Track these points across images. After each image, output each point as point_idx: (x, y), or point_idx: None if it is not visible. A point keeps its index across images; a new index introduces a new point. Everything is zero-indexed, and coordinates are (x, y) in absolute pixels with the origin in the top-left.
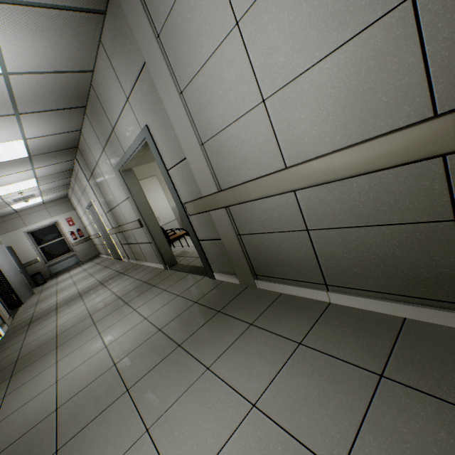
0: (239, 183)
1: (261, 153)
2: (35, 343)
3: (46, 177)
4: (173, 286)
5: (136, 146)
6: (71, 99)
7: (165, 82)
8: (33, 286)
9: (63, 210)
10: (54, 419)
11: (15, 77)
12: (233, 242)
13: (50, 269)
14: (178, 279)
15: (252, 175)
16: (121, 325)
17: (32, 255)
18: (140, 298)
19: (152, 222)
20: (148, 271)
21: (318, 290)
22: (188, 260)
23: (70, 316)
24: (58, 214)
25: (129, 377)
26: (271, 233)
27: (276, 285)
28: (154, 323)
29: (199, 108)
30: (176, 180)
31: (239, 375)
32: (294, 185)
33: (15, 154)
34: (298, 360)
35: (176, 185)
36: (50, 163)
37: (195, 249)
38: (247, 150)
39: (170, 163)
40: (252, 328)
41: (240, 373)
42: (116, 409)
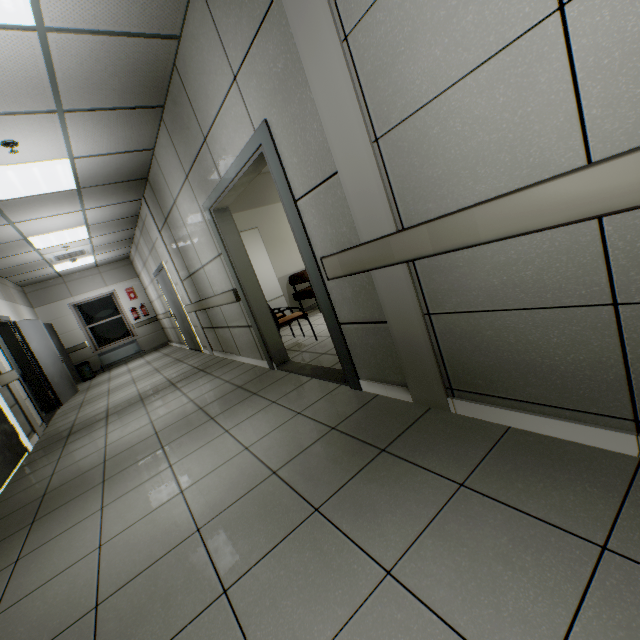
0: (450, 211)
1: (524, 138)
2: (73, 470)
3: (101, 225)
4: (288, 397)
5: (243, 162)
6: (142, 91)
7: (313, 21)
8: (77, 380)
9: (122, 277)
10: (91, 627)
11: (56, 37)
12: (413, 327)
13: (102, 358)
14: (295, 385)
15: (485, 191)
16: (206, 456)
17: (78, 338)
18: (234, 413)
19: (255, 294)
20: (242, 371)
21: (610, 430)
22: (306, 357)
23: (125, 430)
24: (116, 282)
25: (226, 563)
26: (508, 311)
27: (499, 411)
28: (262, 458)
29: (381, 63)
30: (310, 218)
31: (469, 605)
32: (612, 200)
33: (58, 183)
34: (620, 592)
35: (309, 226)
36: (107, 202)
37: (316, 341)
38: (484, 137)
39: (303, 186)
40: (467, 493)
41: (471, 600)
42: (204, 632)
